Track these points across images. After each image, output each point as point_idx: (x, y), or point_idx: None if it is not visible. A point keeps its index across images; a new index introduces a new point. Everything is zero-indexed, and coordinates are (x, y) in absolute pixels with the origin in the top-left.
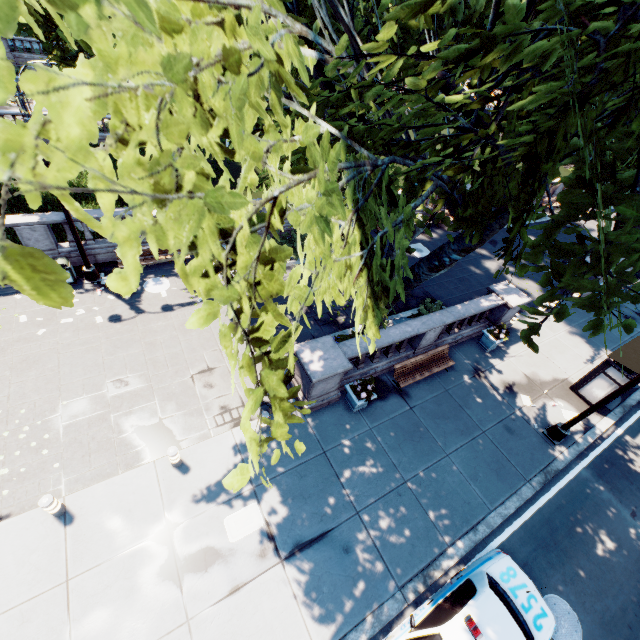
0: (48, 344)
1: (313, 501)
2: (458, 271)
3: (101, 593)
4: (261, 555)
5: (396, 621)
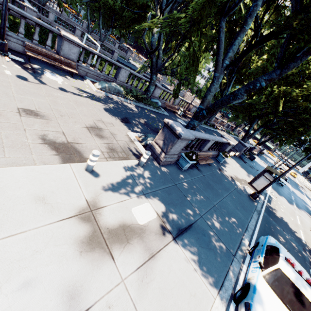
0: None
1: (179, 207)
2: None
3: (29, 258)
4: (161, 234)
5: (238, 275)
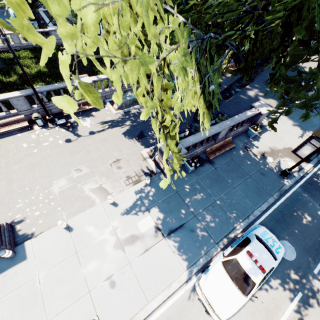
0: (40, 156)
1: (175, 213)
2: (234, 98)
3: (91, 256)
4: (155, 236)
5: (216, 256)
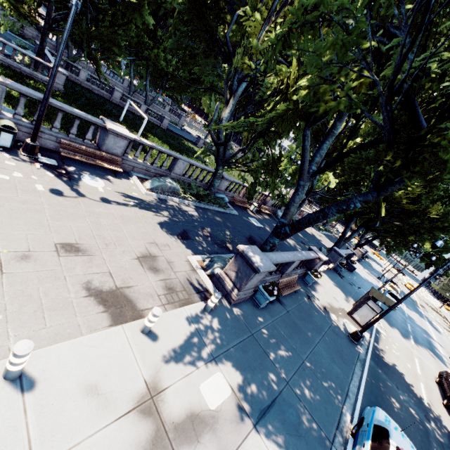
0: None
1: (258, 372)
2: None
3: None
4: (238, 421)
5: None
